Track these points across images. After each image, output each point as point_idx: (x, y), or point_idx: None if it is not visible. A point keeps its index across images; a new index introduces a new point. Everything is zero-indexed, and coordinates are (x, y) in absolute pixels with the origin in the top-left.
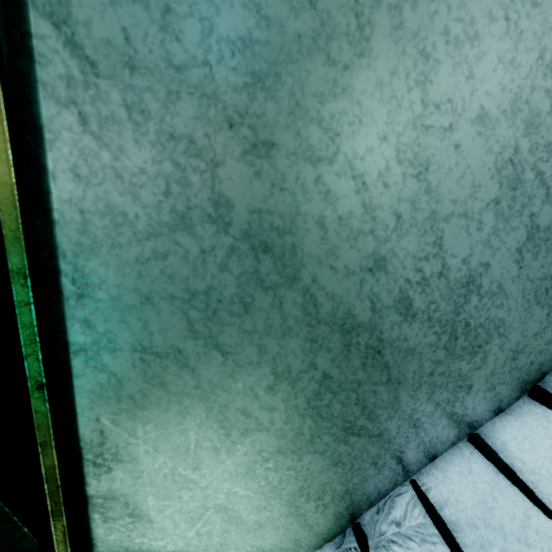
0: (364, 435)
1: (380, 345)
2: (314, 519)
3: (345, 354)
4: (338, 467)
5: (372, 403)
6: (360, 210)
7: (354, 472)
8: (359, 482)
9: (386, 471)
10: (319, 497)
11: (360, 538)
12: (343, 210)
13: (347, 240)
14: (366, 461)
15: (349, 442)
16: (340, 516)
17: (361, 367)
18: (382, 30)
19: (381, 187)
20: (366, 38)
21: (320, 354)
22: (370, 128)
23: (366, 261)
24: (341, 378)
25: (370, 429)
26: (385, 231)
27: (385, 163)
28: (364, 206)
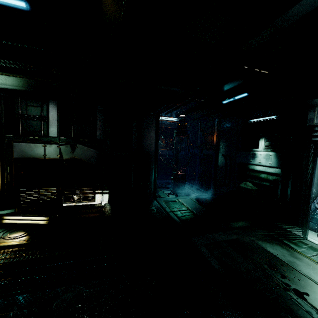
0: (316, 191)
1: (317, 184)
2: (314, 198)
3: (316, 185)
4: (315, 193)
5: (317, 188)
6: (316, 177)
7: (316, 194)
8: (316, 195)
9: (317, 194)
10: (314, 196)
11: (317, 199)
12: (316, 177)
13: (316, 178)
14: (317, 193)
15: (316, 191)
16: (315, 198)
17: (316, 186)
18: (317, 169)
19: (317, 176)
20: (317, 170)
21: (315, 185)
22: (317, 173)
23: (317, 180)
24: (316, 187)
25: (317, 190)
26: (317, 178)
27: (317, 175)
28: (317, 177)
